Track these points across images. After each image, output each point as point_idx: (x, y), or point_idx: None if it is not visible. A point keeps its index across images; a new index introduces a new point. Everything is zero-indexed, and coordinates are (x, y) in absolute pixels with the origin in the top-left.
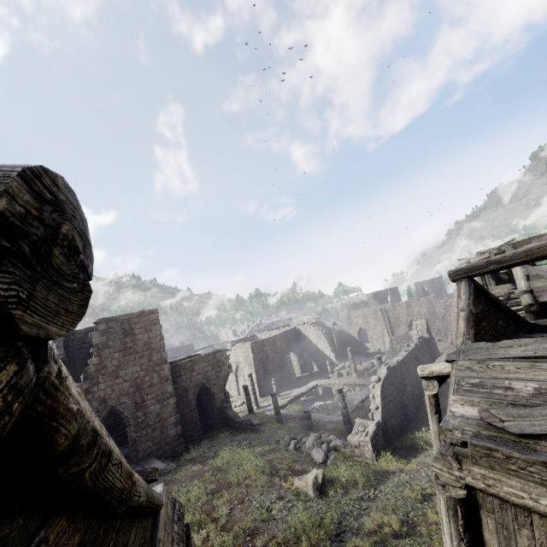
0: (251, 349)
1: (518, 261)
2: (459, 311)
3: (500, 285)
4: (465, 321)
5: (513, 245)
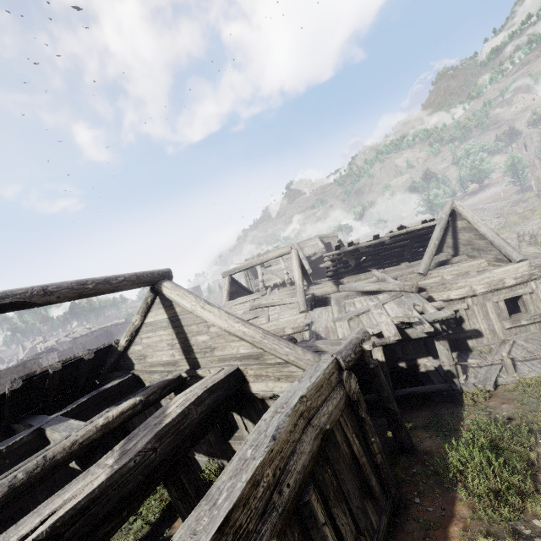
0: (59, 359)
1: (245, 268)
2: (225, 290)
3: (257, 279)
4: (226, 294)
5: (259, 256)
